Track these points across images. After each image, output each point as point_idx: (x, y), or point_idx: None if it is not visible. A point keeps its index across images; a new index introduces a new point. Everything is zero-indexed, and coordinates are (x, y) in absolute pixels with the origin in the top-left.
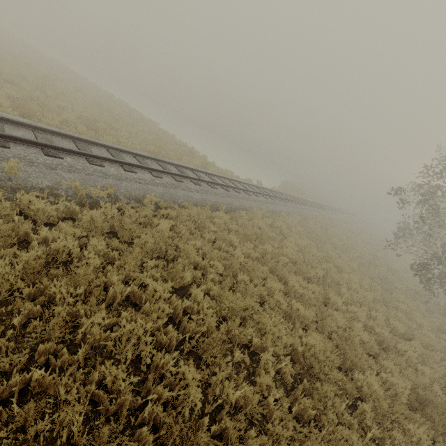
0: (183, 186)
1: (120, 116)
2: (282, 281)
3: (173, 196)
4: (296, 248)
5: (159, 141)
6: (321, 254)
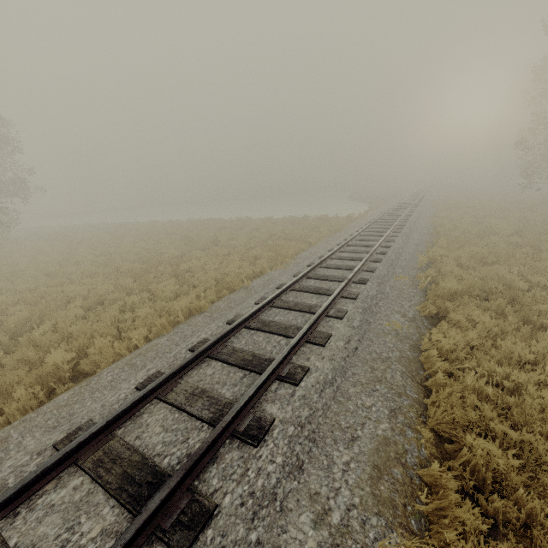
0: (406, 233)
1: (244, 227)
2: (545, 242)
3: (424, 240)
4: (507, 224)
5: (305, 223)
6: (514, 220)
